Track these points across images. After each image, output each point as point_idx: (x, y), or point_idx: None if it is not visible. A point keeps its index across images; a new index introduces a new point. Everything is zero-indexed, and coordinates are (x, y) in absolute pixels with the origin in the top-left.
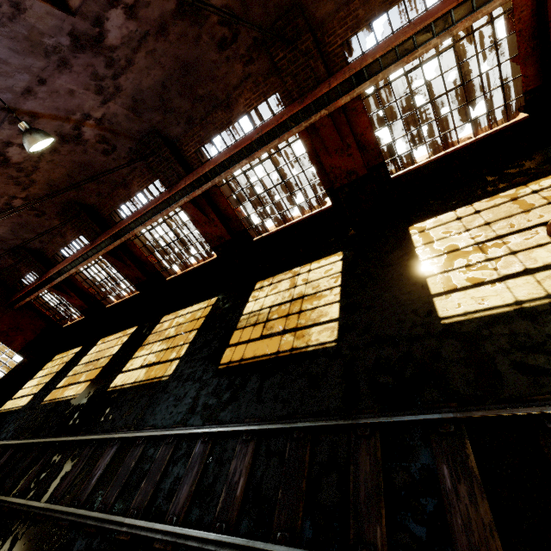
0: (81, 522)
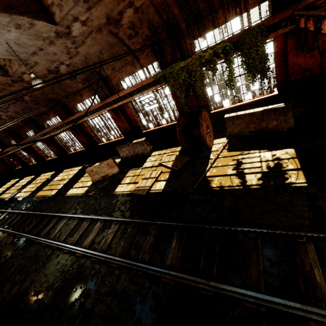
0: None
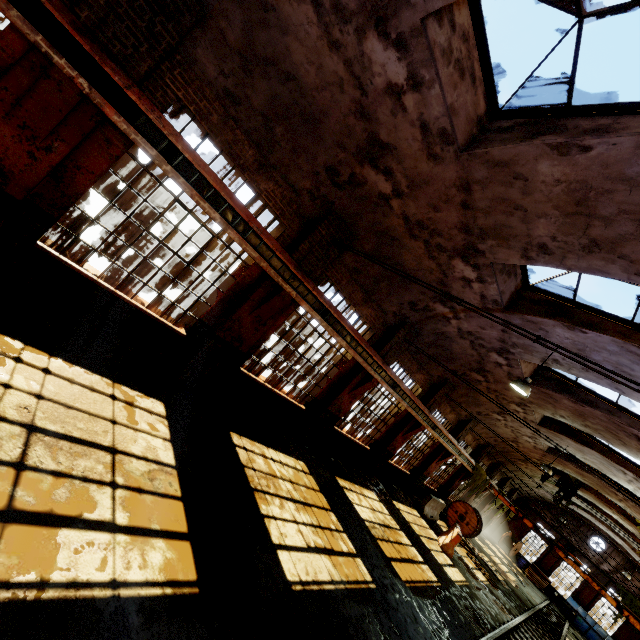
0: None
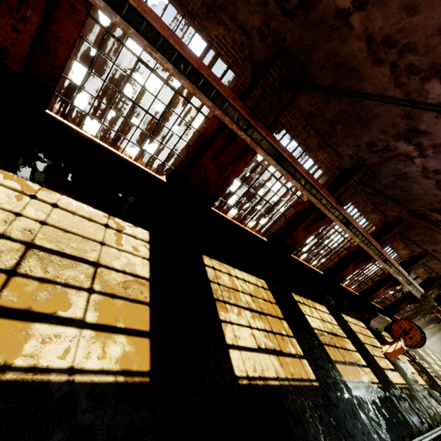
0: None
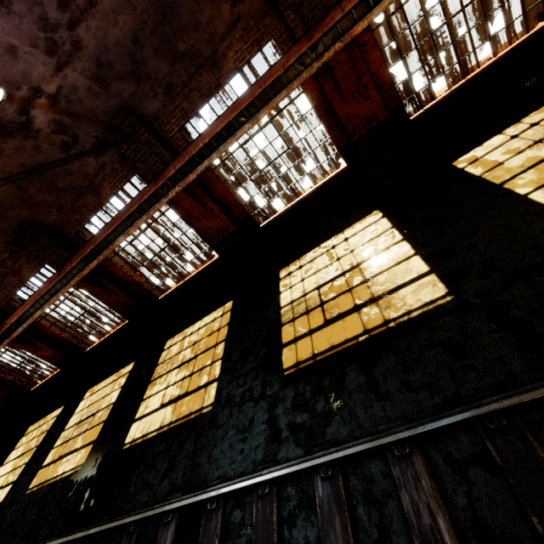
0: None
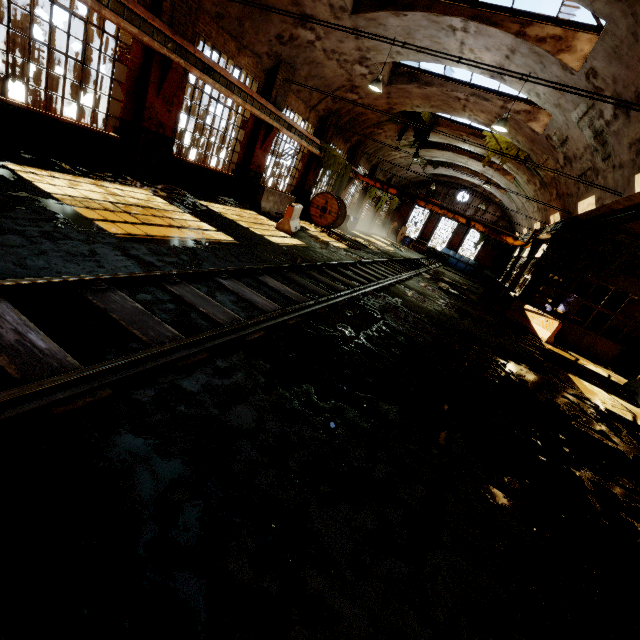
0: (159, 363)
